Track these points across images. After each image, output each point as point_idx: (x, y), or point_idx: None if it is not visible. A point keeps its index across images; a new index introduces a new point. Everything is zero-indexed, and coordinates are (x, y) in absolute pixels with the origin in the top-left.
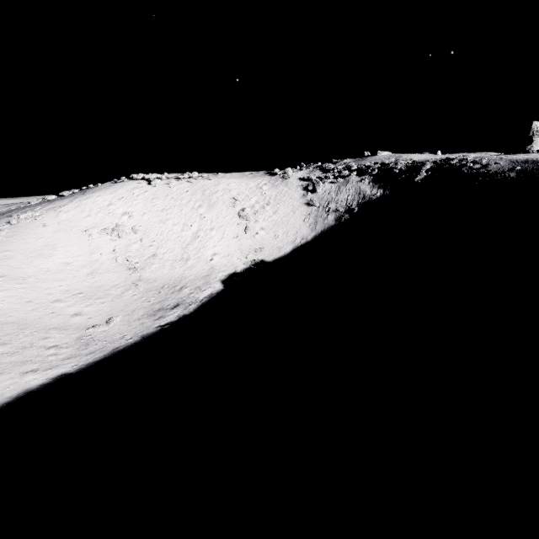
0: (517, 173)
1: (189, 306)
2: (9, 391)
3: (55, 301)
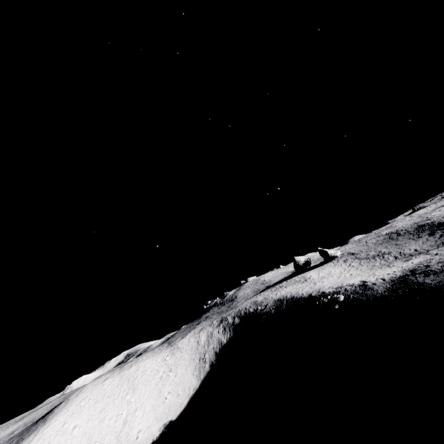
0: (274, 310)
1: None
2: None
3: None
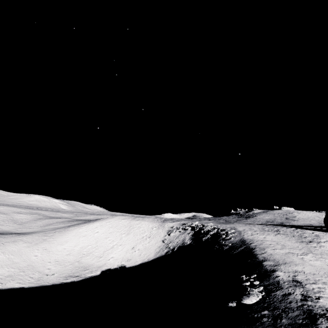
0: (228, 247)
1: (79, 278)
2: (10, 286)
3: (49, 262)
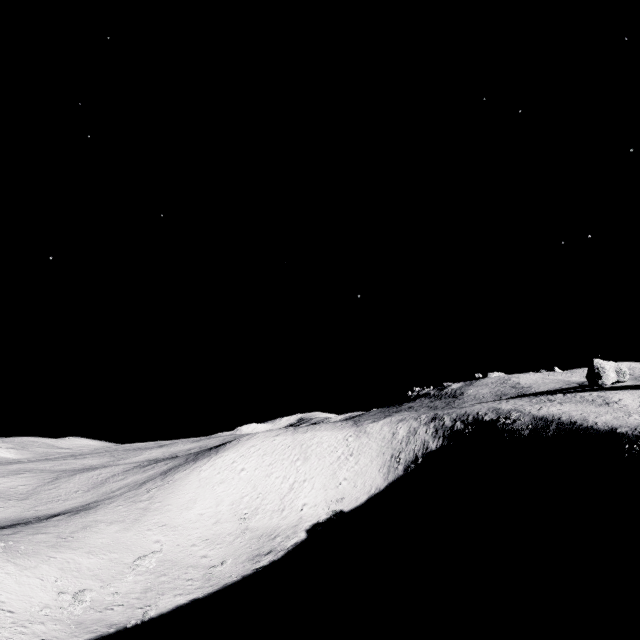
0: (529, 431)
1: (278, 553)
2: (169, 605)
3: (192, 545)
